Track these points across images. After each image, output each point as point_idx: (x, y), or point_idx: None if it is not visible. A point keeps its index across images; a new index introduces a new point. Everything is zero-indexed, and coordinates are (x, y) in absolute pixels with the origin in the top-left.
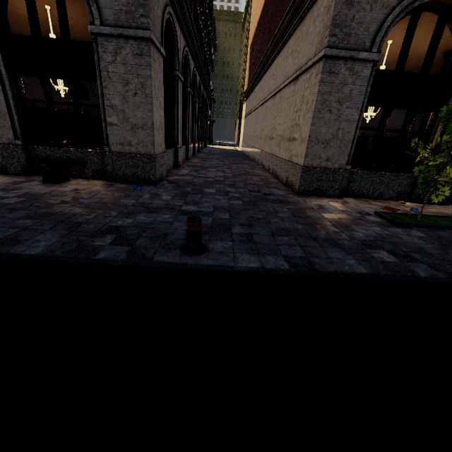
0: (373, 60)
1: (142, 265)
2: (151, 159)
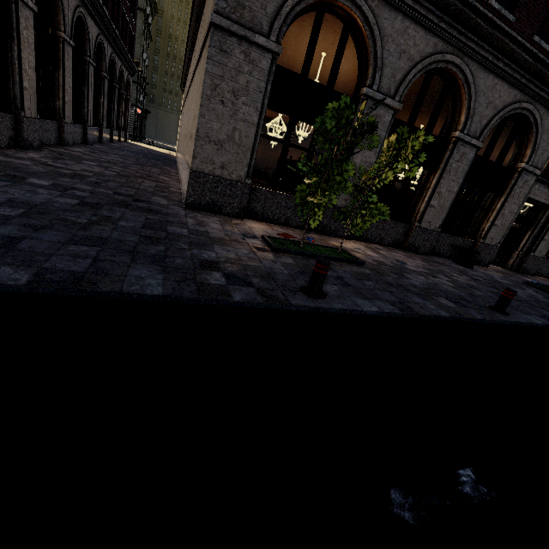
0: (272, 51)
1: None
2: None
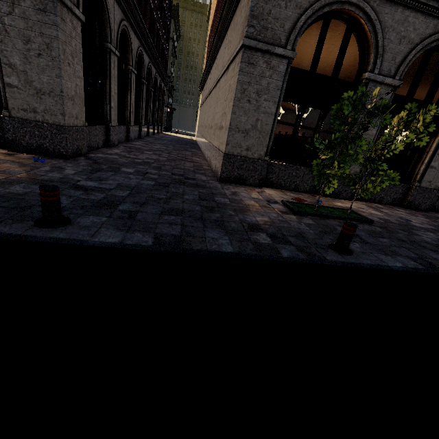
0: (288, 57)
1: None
2: (61, 130)
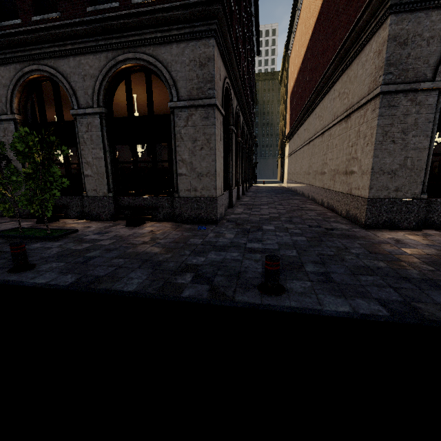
0: (438, 88)
1: (225, 305)
2: (213, 201)
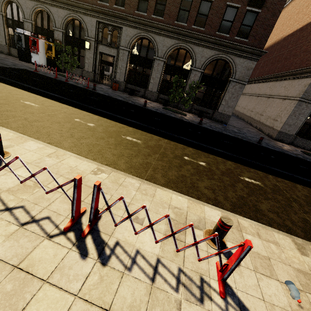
0: None
1: (253, 143)
2: (229, 117)
